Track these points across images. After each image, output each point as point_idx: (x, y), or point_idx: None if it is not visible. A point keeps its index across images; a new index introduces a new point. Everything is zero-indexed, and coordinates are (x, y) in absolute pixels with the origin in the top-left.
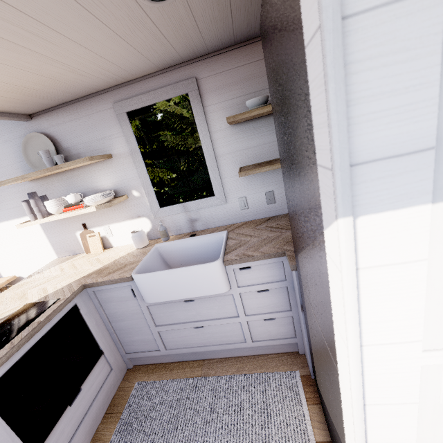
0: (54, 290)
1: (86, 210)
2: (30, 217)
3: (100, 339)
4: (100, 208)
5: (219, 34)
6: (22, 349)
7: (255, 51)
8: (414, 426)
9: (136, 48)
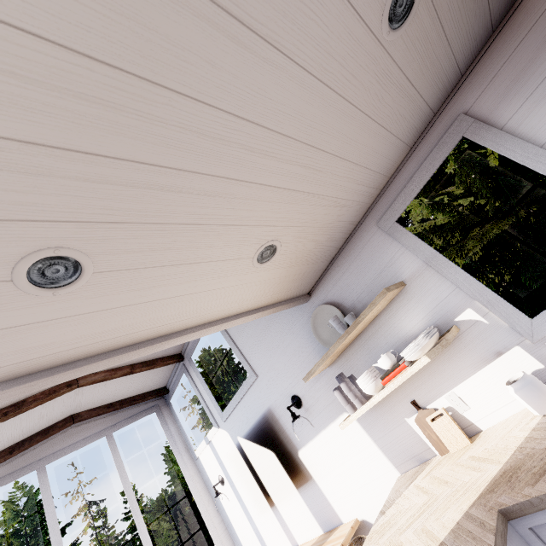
0: (445, 530)
1: (415, 366)
2: (347, 409)
3: None
4: (434, 354)
5: (471, 29)
6: None
7: (532, 4)
8: None
9: (385, 127)
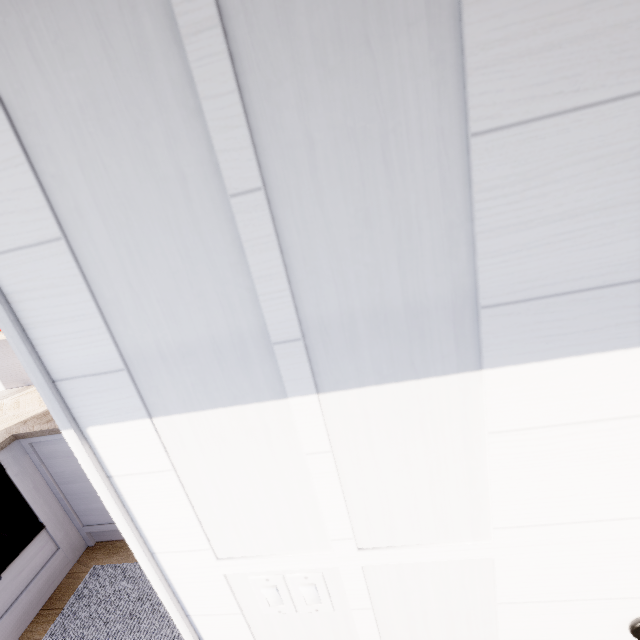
0: None
1: None
2: None
3: (39, 508)
4: None
5: None
6: None
7: None
8: (250, 639)
9: None
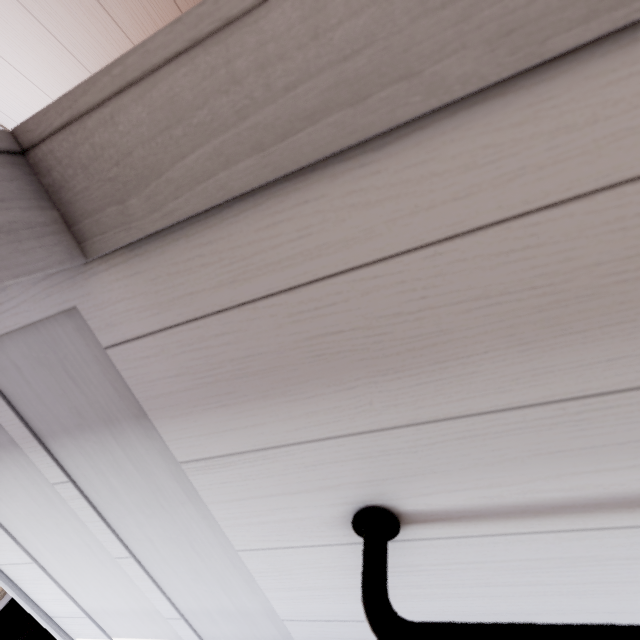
0: None
1: None
2: None
3: None
4: None
5: None
6: (4, 599)
7: None
8: None
9: None
